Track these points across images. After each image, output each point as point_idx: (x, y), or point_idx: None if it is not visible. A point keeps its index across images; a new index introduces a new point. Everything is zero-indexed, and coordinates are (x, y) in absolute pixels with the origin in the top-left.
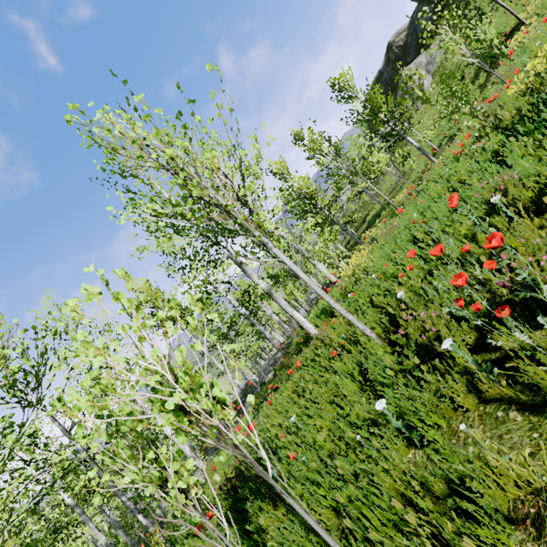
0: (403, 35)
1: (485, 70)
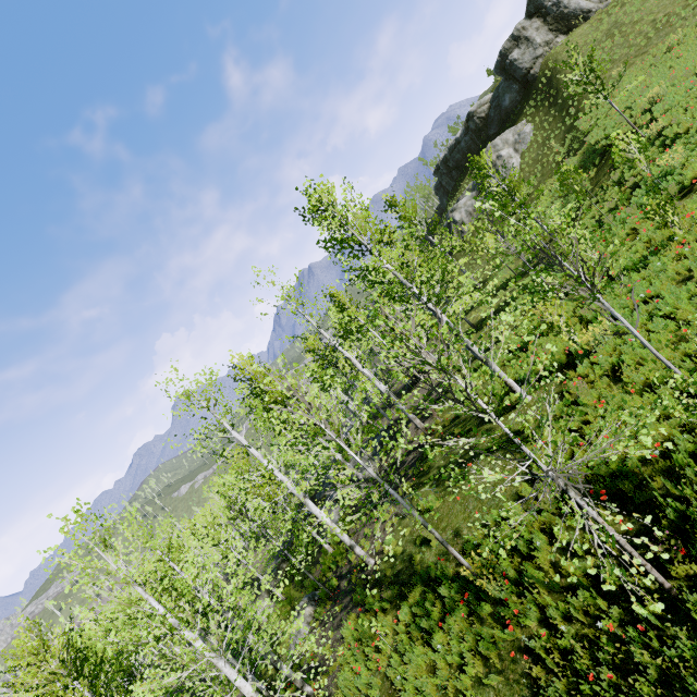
0: (486, 107)
1: (592, 165)
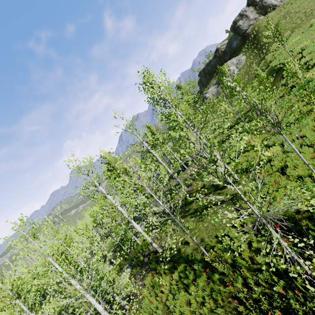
0: (224, 46)
1: (272, 76)
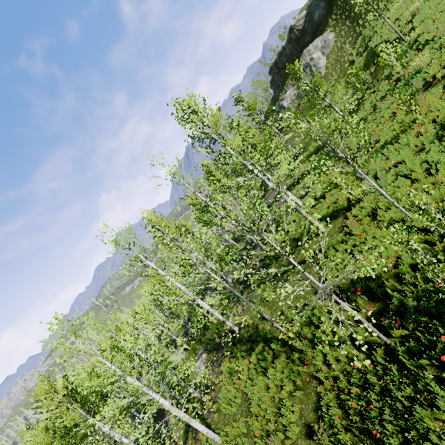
0: (302, 21)
1: (373, 63)
